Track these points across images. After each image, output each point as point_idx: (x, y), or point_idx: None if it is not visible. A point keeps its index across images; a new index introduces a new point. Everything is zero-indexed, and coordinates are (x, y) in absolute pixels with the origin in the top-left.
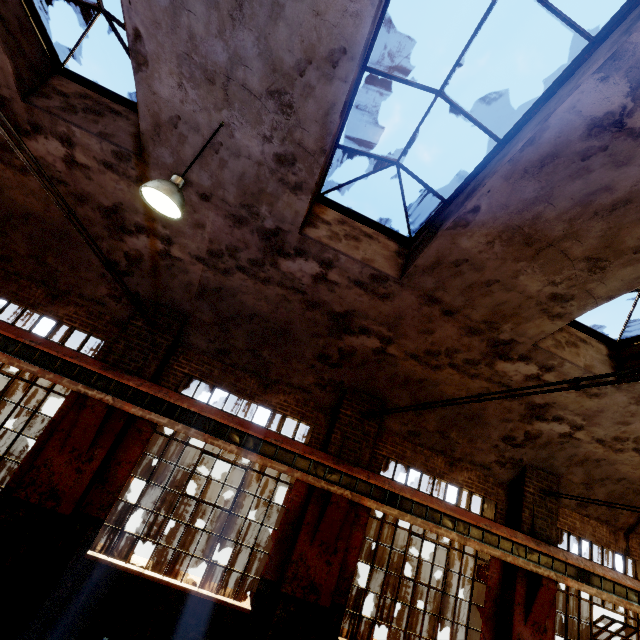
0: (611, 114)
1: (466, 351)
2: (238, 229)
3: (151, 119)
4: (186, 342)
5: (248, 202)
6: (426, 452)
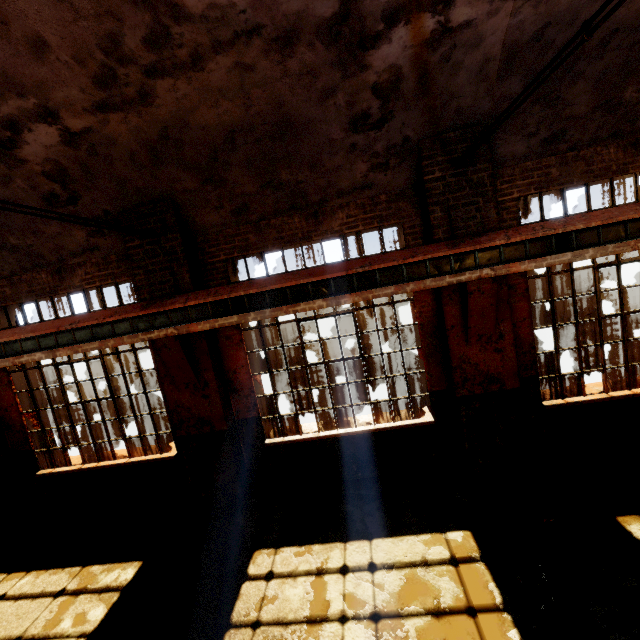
0: None
1: None
2: None
3: None
4: (493, 161)
5: None
6: None
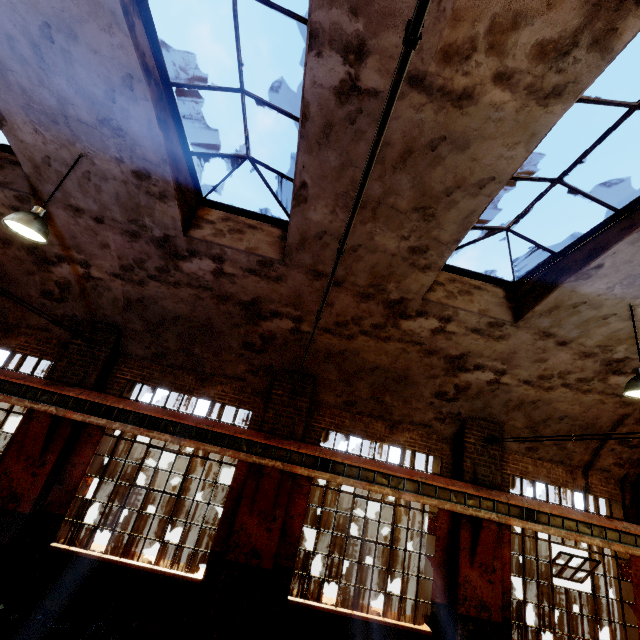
0: (344, 81)
1: (369, 316)
2: (136, 243)
3: (30, 163)
4: (126, 352)
5: (133, 217)
6: (365, 419)
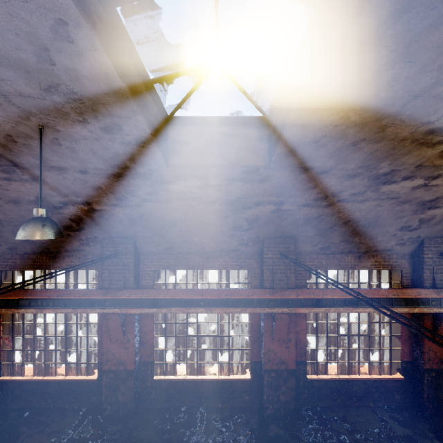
0: None
1: (350, 189)
2: (123, 180)
3: None
4: (143, 251)
5: (114, 163)
6: (337, 256)
